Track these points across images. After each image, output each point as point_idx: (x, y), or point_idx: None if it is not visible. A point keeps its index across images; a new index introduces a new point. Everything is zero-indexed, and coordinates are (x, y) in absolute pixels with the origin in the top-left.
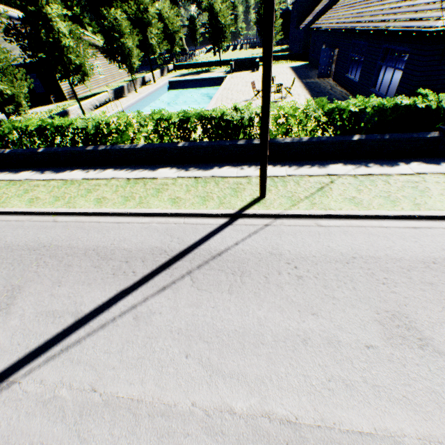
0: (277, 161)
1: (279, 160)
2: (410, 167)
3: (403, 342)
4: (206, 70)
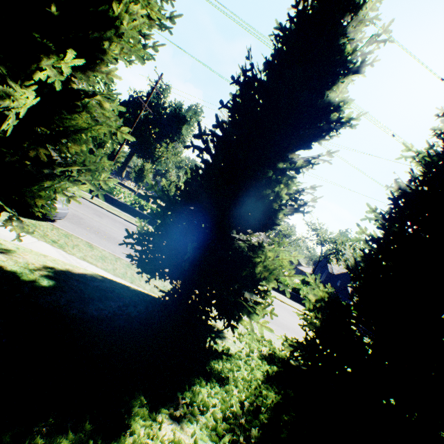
0: (109, 203)
1: (110, 204)
2: (149, 226)
3: (96, 215)
4: (122, 187)
